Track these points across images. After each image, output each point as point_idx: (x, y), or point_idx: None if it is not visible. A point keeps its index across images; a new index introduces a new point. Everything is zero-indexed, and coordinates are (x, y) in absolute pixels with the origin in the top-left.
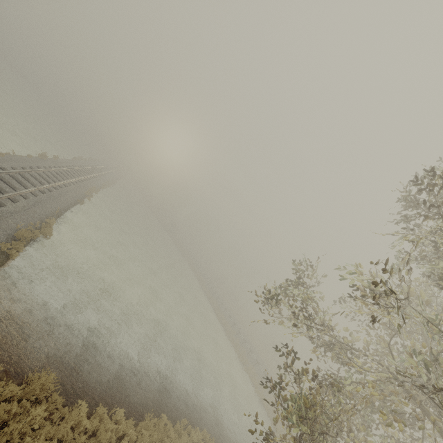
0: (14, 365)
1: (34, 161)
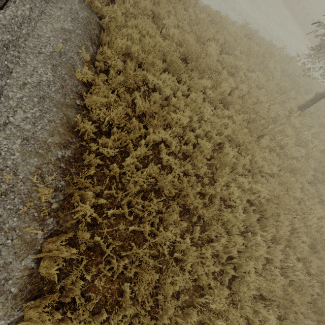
0: None
1: None
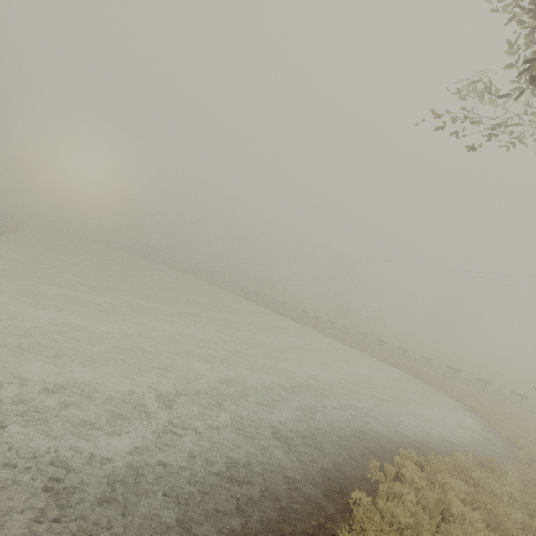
0: None
1: None
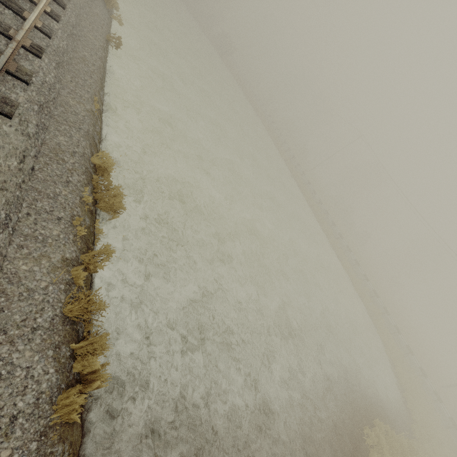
0: None
1: None
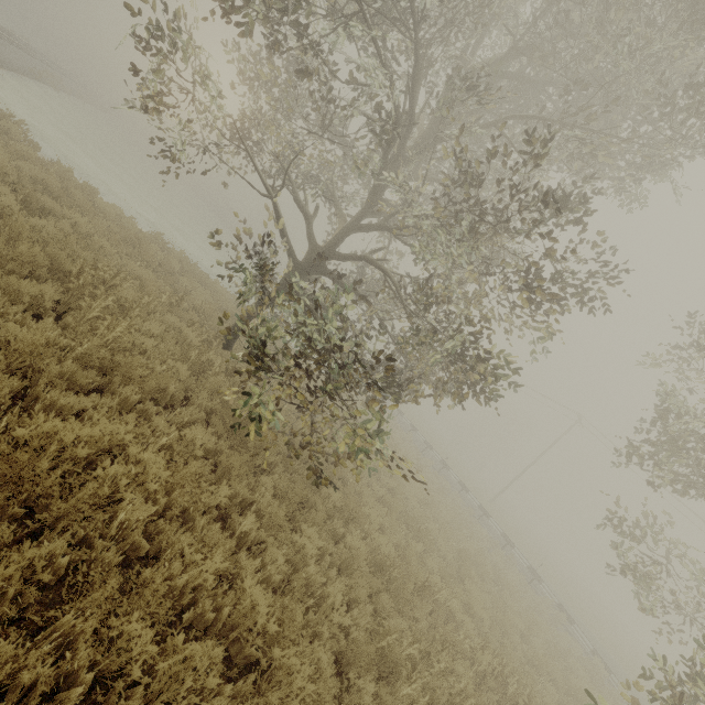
0: None
1: None
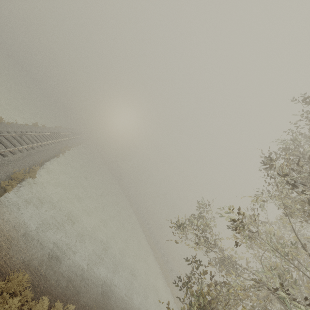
0: (0, 267)
1: (29, 128)
